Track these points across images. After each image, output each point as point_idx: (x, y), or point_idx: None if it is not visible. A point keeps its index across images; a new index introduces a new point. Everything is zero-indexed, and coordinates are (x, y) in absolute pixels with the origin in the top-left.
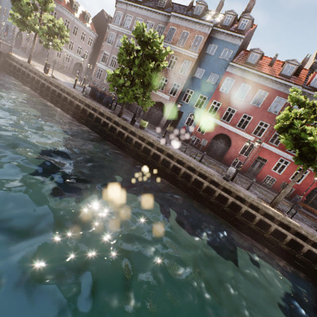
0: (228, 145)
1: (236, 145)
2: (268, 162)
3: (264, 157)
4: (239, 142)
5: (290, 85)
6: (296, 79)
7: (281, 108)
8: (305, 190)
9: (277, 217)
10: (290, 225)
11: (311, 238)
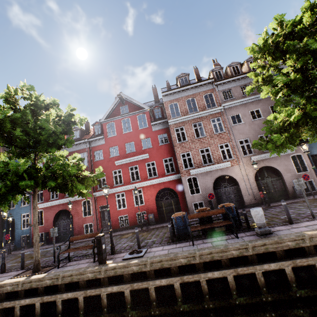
0: (72, 217)
1: (76, 212)
2: (110, 205)
3: (105, 204)
4: (77, 207)
5: (80, 143)
6: (87, 136)
7: (87, 160)
8: (152, 205)
9: (17, 288)
10: (34, 285)
11: (58, 282)
